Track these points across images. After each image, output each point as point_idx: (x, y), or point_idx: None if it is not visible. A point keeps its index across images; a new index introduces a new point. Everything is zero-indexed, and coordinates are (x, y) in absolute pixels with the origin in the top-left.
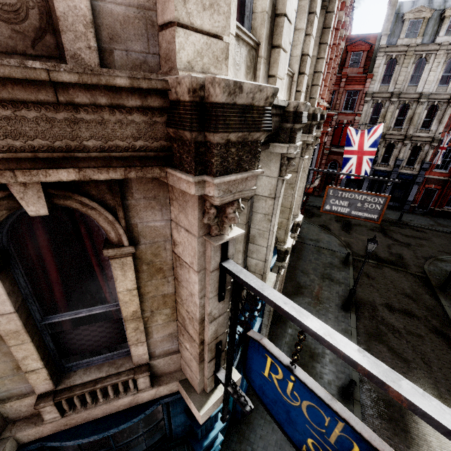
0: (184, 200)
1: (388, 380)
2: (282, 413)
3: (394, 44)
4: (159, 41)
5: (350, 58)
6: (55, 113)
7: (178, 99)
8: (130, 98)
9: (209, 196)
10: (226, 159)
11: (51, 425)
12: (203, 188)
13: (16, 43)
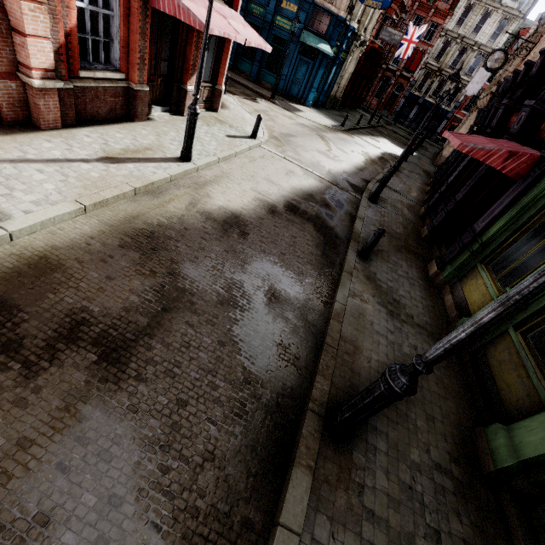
0: None
1: None
2: None
3: None
4: None
5: None
6: None
7: None
8: None
9: None
10: None
11: None
12: None
13: None
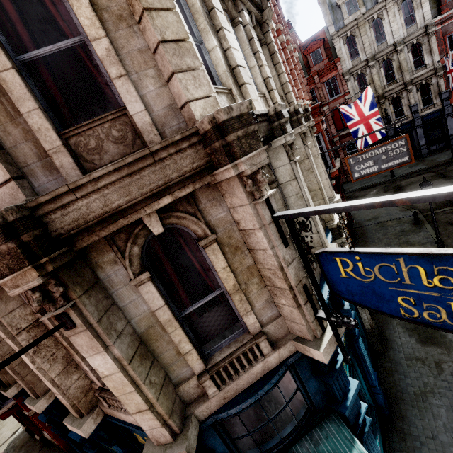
0: (231, 187)
1: (393, 198)
2: (371, 297)
3: (343, 25)
4: (183, 115)
5: (311, 58)
6: (155, 168)
7: (205, 131)
8: (183, 144)
9: (243, 172)
10: (242, 147)
11: (215, 399)
12: (237, 169)
13: (126, 150)
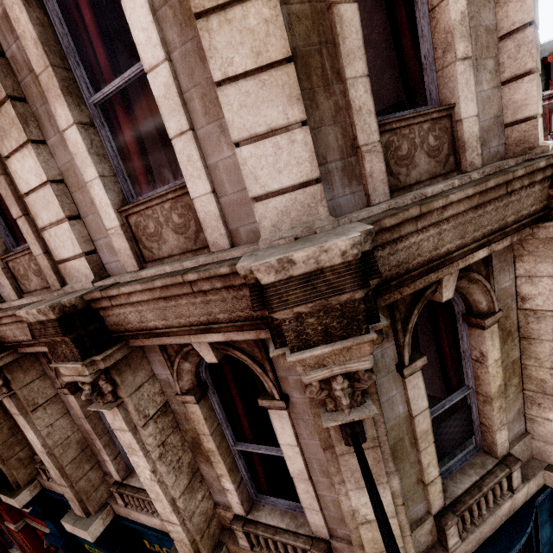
0: (550, 248)
1: None
2: None
3: None
4: (505, 134)
5: None
6: (500, 203)
7: None
8: (537, 175)
9: None
10: None
11: None
12: None
13: (436, 169)
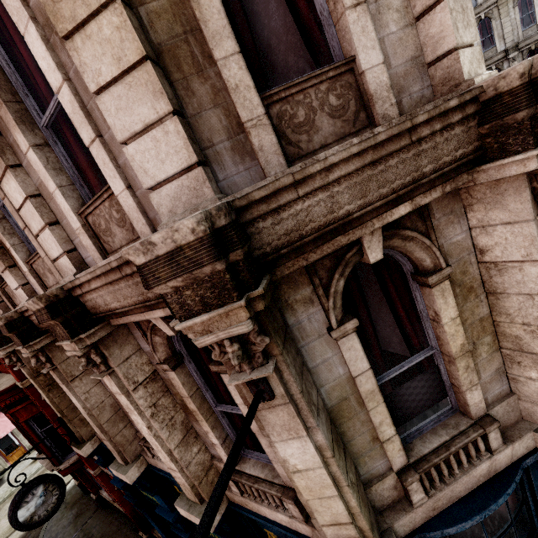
0: (497, 193)
1: None
2: None
3: (475, 5)
4: (430, 75)
5: None
6: (407, 154)
7: (498, 93)
8: (453, 115)
9: None
10: None
11: (421, 509)
12: None
13: (344, 129)
